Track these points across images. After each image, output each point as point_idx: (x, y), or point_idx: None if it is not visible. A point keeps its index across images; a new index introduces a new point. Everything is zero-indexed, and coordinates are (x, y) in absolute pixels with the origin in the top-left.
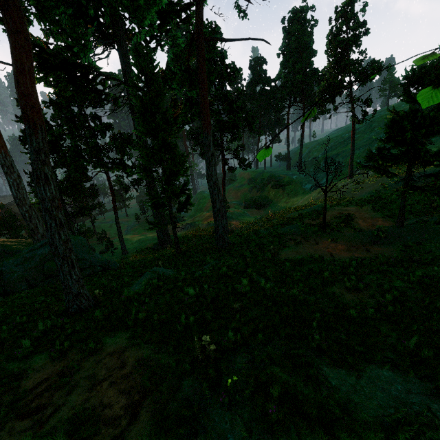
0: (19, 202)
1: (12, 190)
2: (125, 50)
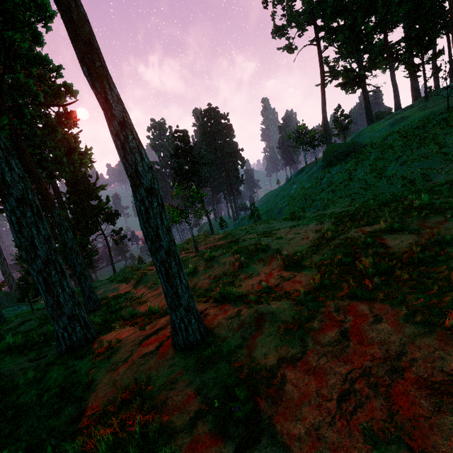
0: (3, 273)
1: (0, 267)
2: (54, 186)
